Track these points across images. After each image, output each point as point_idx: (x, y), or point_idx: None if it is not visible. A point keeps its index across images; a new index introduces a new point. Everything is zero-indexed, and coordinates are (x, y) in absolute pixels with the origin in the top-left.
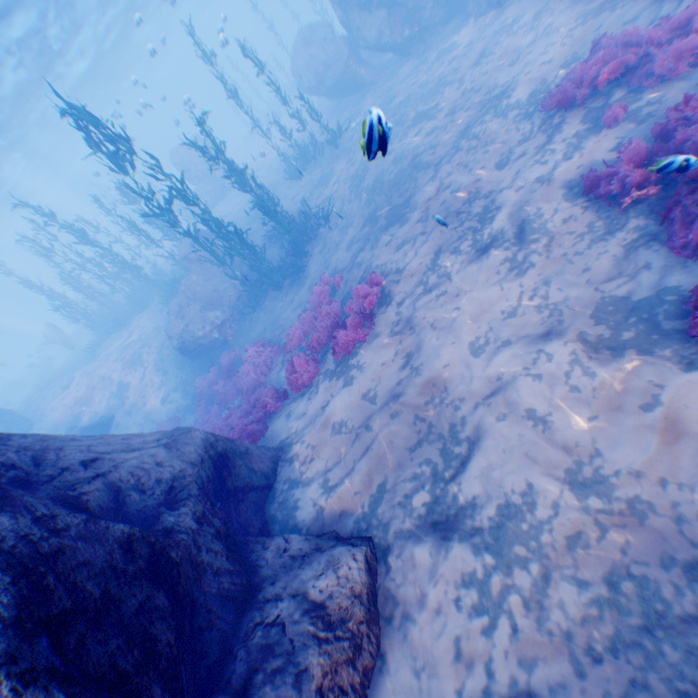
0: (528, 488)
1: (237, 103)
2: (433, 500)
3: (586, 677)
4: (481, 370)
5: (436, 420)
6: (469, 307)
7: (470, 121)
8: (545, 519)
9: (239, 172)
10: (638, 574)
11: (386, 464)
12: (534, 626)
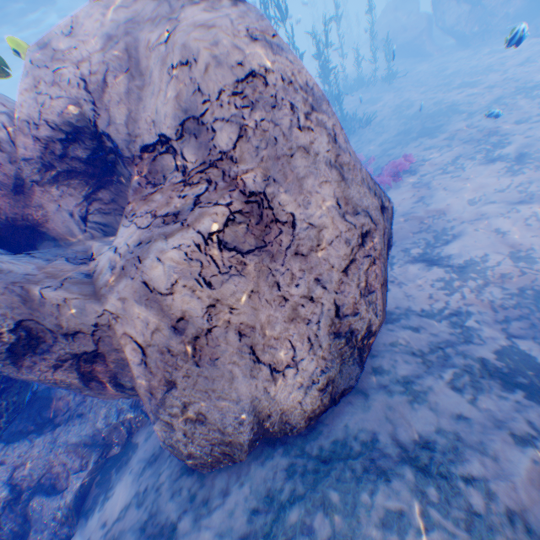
0: (485, 256)
1: (337, 26)
2: (424, 253)
3: (496, 312)
4: (471, 211)
5: (434, 226)
6: (472, 184)
7: (504, 96)
8: (491, 268)
9: (328, 70)
10: (536, 289)
11: (396, 237)
12: (473, 297)
